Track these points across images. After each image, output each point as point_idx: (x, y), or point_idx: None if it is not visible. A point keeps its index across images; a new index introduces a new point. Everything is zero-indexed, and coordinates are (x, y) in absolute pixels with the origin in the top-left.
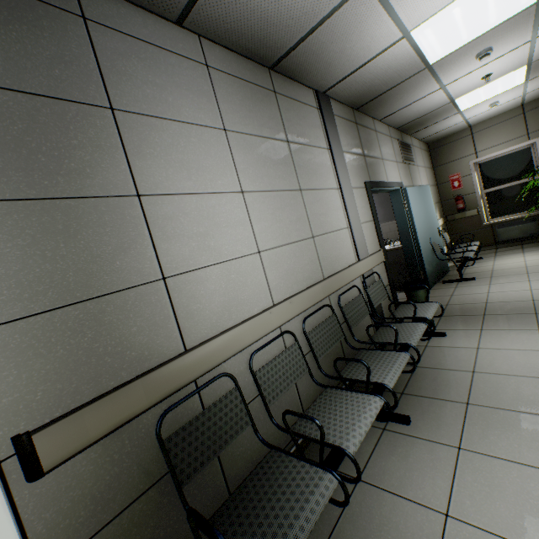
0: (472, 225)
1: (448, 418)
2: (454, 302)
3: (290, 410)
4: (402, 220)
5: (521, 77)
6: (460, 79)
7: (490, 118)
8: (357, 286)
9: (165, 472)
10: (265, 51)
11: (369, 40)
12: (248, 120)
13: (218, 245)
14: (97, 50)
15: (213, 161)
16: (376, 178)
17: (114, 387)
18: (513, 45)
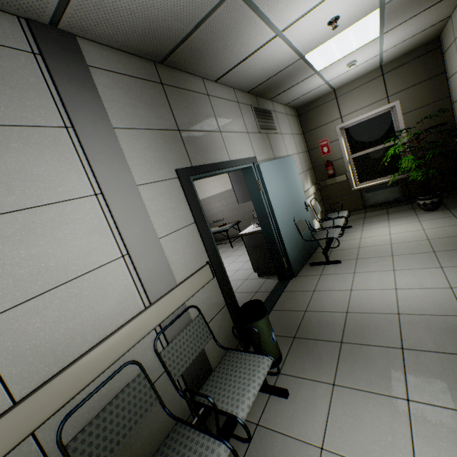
0: (343, 190)
1: None
2: (314, 307)
3: None
4: (259, 201)
5: (375, 27)
6: (299, 22)
7: (352, 80)
8: (133, 362)
9: None
10: None
11: None
12: None
13: None
14: None
15: None
16: (205, 159)
17: None
18: None
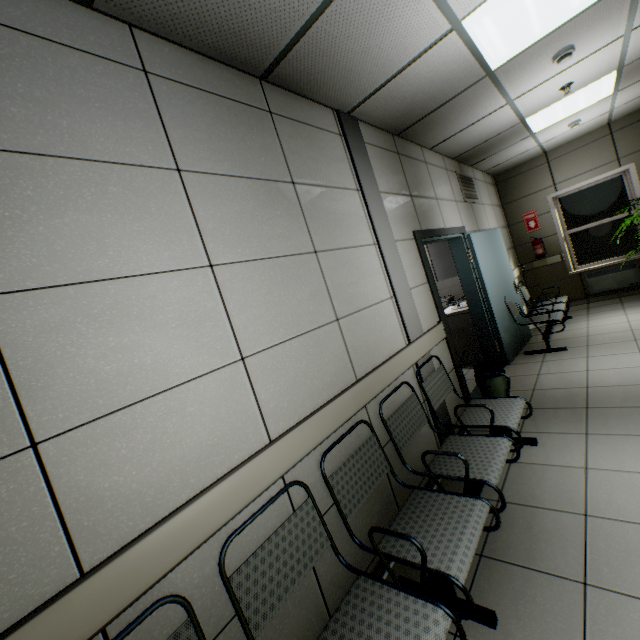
0: (556, 274)
1: (557, 617)
2: (543, 386)
3: None
4: (468, 276)
5: (609, 86)
6: (532, 91)
7: (569, 141)
8: (408, 382)
9: None
10: (247, 52)
11: (403, 34)
12: (224, 154)
13: (161, 360)
14: None
15: (154, 220)
16: (428, 224)
17: None
18: (601, 41)
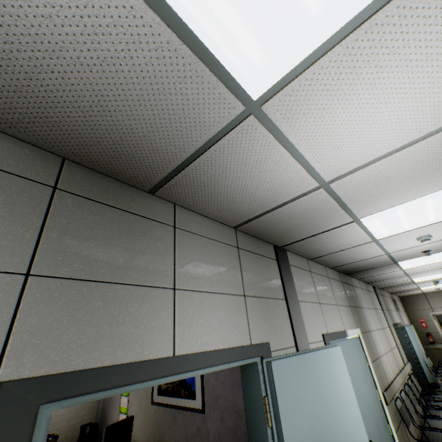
0: None
1: None
2: None
3: (427, 413)
4: (406, 344)
5: None
6: (424, 284)
7: (434, 291)
8: (409, 378)
9: (398, 424)
10: (369, 281)
11: (399, 280)
12: (369, 303)
13: (380, 348)
14: (355, 292)
15: (371, 319)
16: (393, 320)
17: (386, 387)
18: None
